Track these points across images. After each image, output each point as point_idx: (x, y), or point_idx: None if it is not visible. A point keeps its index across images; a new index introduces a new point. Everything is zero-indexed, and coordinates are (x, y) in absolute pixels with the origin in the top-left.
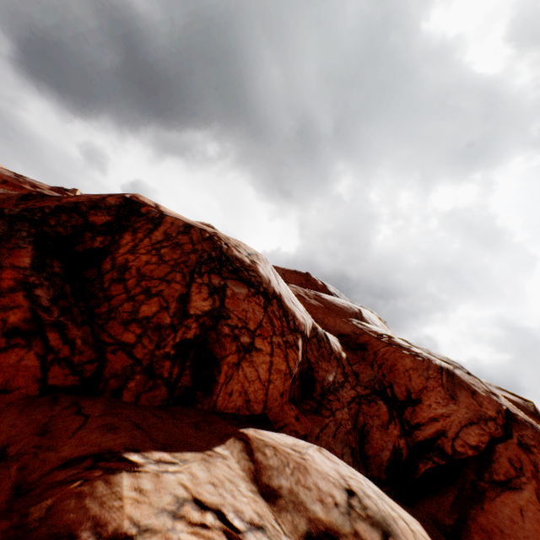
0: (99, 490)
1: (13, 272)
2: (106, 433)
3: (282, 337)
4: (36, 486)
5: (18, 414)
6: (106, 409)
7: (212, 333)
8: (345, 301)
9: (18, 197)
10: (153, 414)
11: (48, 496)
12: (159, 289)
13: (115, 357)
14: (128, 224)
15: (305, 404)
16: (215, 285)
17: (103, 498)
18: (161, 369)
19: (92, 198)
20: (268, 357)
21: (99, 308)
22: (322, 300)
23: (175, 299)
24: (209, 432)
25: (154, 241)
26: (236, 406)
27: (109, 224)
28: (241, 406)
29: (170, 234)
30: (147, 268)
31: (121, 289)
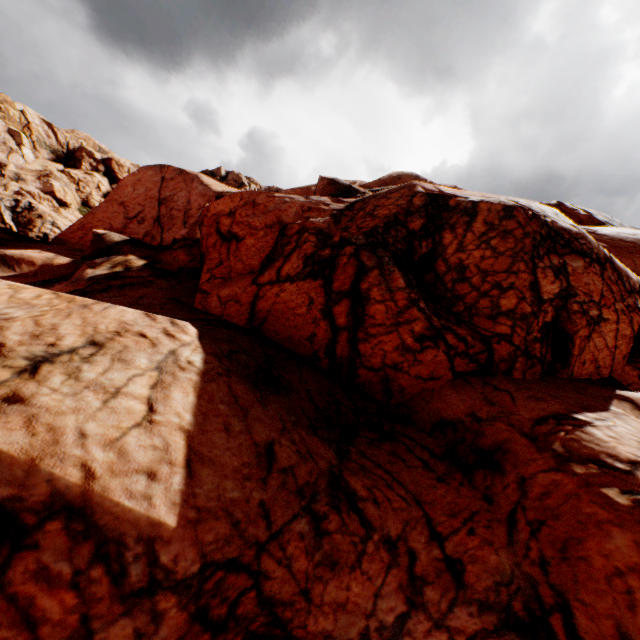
0: (584, 437)
1: (401, 294)
2: (538, 402)
3: (621, 302)
4: (535, 435)
5: (456, 393)
6: (514, 386)
7: (561, 313)
8: (630, 230)
9: (332, 222)
10: (545, 386)
11: (552, 440)
12: (508, 283)
13: (498, 346)
14: (441, 222)
15: (635, 363)
16: (556, 266)
17: (593, 441)
18: (533, 351)
19: (399, 205)
20: (613, 325)
21: (455, 307)
22: (600, 238)
23: (526, 288)
24: (590, 396)
25: (478, 234)
26: (587, 373)
27: (423, 228)
28: (592, 372)
29: (490, 223)
30: (484, 264)
31: (466, 288)
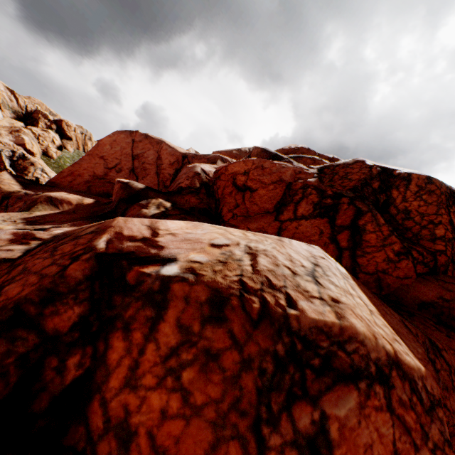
0: None
1: (384, 227)
2: None
3: None
4: None
5: (423, 286)
6: (454, 280)
7: None
8: None
9: (318, 181)
10: None
11: None
12: (437, 220)
13: (439, 257)
14: (389, 184)
15: None
16: None
17: None
18: (454, 259)
19: (364, 173)
20: None
21: (405, 235)
22: None
23: (447, 224)
24: None
25: (413, 192)
26: None
27: (379, 187)
28: None
29: (420, 186)
30: (420, 209)
31: (411, 223)
